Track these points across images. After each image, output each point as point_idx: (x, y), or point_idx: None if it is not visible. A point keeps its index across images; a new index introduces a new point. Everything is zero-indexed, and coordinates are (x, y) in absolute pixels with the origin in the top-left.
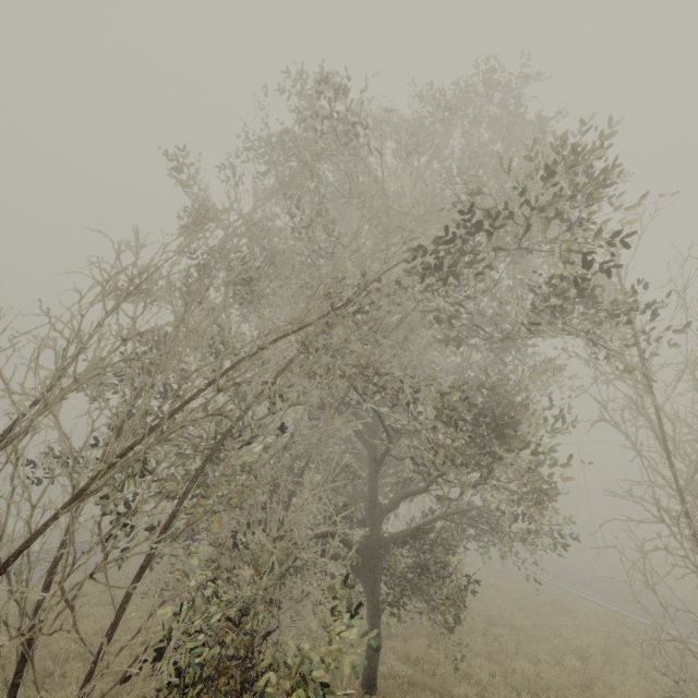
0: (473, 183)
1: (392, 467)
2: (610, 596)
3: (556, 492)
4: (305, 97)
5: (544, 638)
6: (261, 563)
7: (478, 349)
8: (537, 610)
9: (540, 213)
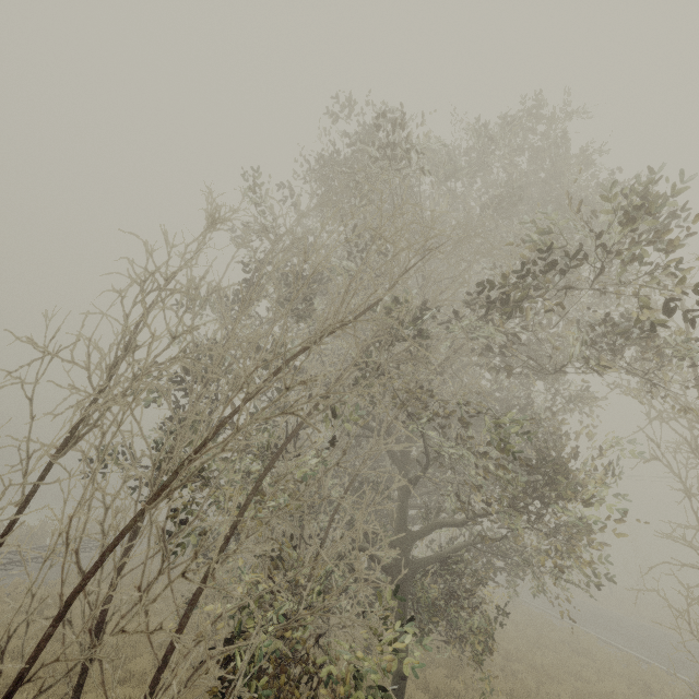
0: (521, 214)
1: (416, 488)
2: (627, 639)
3: (602, 530)
4: (370, 126)
5: (565, 679)
6: (300, 579)
7: (515, 377)
8: (553, 648)
9: (618, 257)
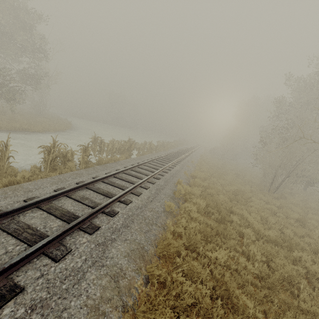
0: None
1: None
2: None
3: None
4: None
5: None
6: None
7: None
8: None
9: None
